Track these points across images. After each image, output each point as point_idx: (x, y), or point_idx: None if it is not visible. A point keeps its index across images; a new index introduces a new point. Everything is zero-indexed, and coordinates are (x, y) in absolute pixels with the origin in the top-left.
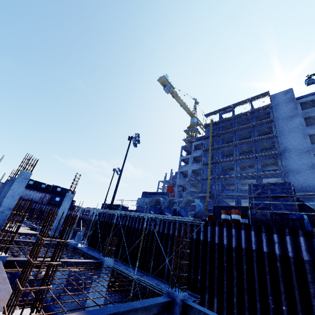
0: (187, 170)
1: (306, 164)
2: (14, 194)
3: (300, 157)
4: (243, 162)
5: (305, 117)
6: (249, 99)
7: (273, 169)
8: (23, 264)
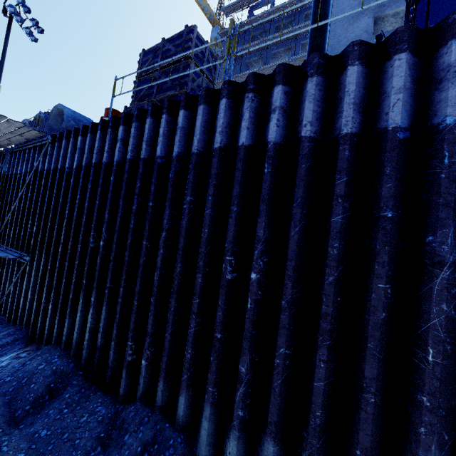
0: None
1: None
2: None
3: None
4: None
5: (377, 15)
6: None
7: None
8: None
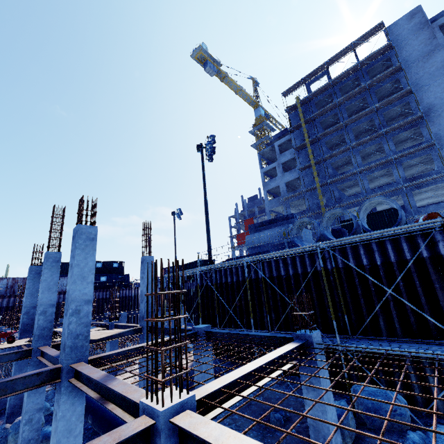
0: (278, 185)
1: None
2: (82, 272)
3: None
4: (364, 148)
5: None
6: (352, 44)
7: (408, 146)
8: (215, 396)
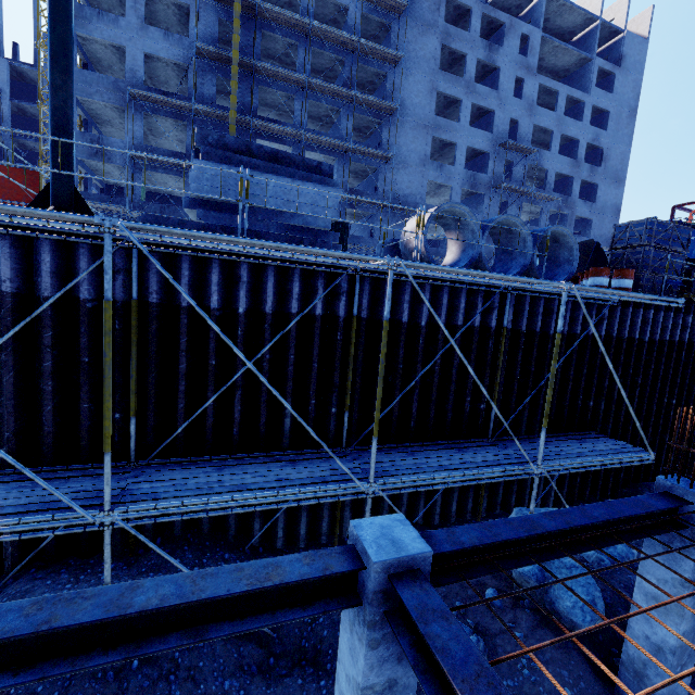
0: (121, 46)
1: (419, 153)
2: None
3: (416, 135)
4: (319, 101)
5: (445, 44)
6: None
7: None
8: None
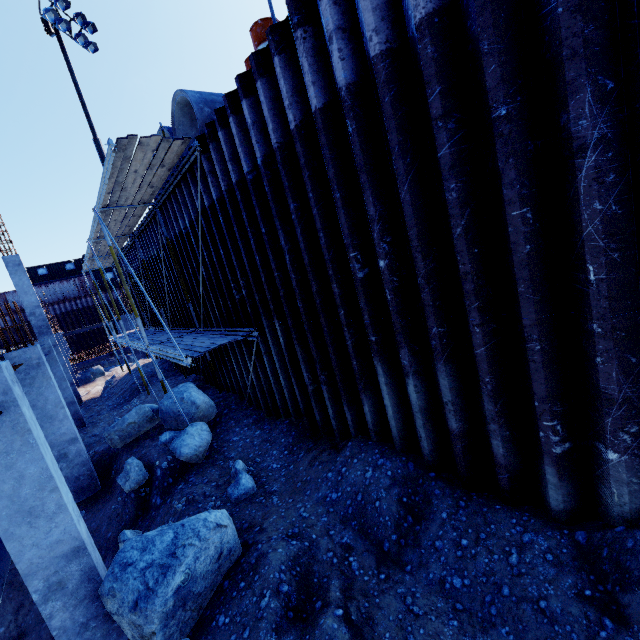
0: None
1: None
2: None
3: None
4: None
5: None
6: None
7: None
8: None
